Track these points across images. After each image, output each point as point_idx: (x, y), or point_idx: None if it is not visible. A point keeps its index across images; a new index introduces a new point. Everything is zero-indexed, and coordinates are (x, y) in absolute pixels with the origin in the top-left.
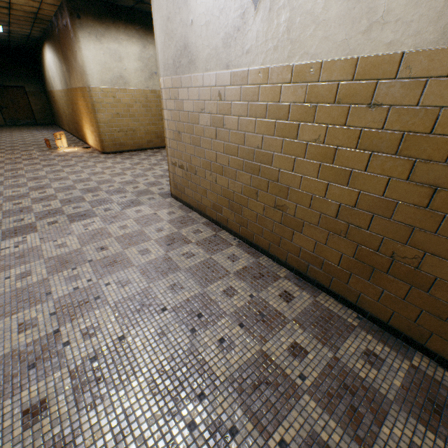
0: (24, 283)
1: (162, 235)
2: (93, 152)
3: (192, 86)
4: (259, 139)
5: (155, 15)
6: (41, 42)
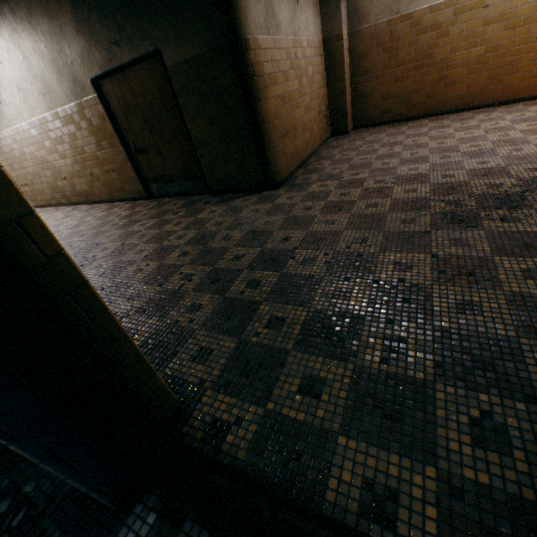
0: None
1: None
2: None
3: (1, 139)
4: (40, 153)
5: None
6: None
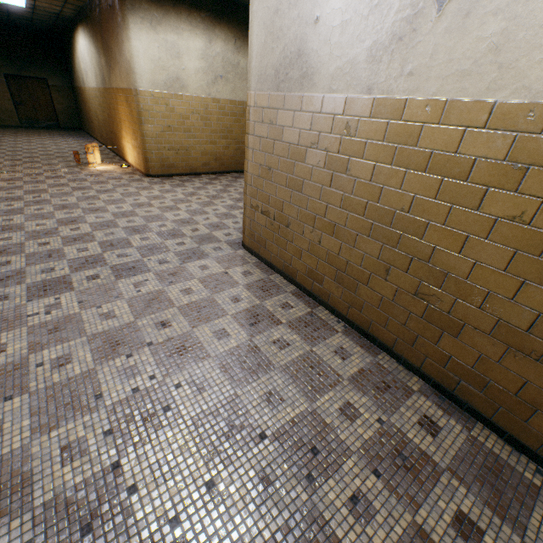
0: (62, 376)
1: (241, 308)
2: (134, 174)
3: (301, 109)
4: (406, 199)
5: (255, 4)
6: (73, 23)
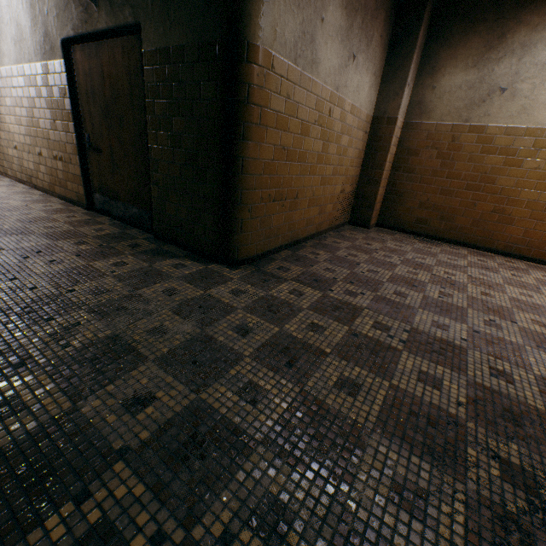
0: None
1: None
2: None
3: None
4: None
5: None
6: None
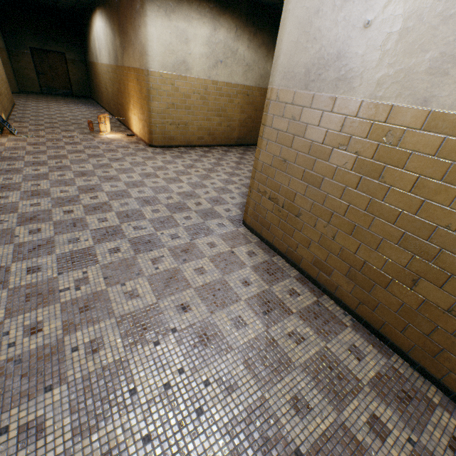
0: (97, 364)
1: (252, 293)
2: (138, 143)
3: (332, 110)
4: (454, 217)
5: (292, 3)
6: (92, 7)
